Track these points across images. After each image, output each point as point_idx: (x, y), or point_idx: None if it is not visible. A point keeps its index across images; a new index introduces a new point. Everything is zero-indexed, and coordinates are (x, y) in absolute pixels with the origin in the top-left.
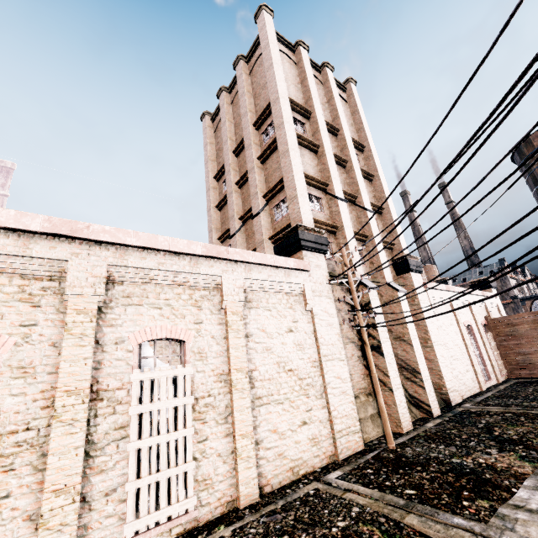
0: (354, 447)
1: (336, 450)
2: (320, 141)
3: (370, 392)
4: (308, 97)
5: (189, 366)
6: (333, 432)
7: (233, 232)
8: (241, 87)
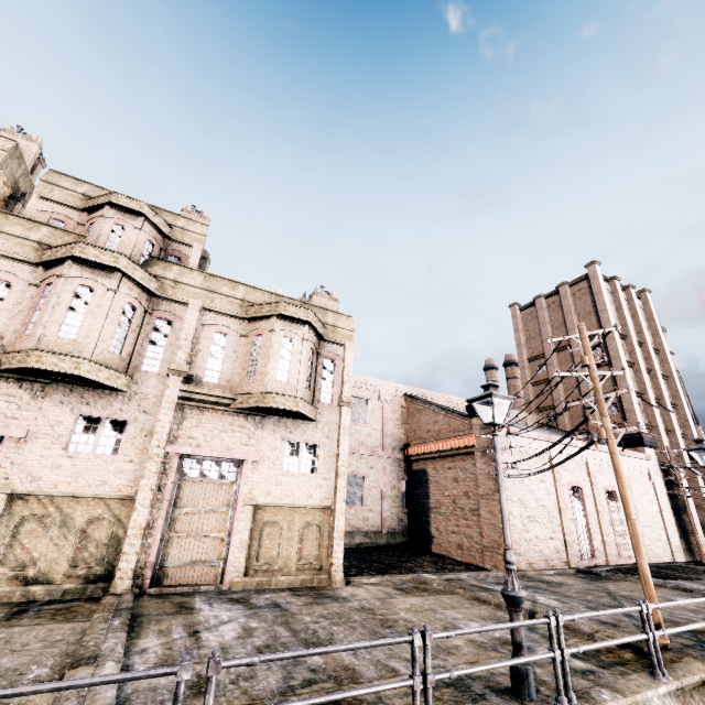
0: (681, 559)
1: (673, 557)
2: (636, 361)
3: (680, 536)
4: (624, 323)
5: (619, 503)
6: (671, 548)
7: (559, 411)
8: (567, 307)
